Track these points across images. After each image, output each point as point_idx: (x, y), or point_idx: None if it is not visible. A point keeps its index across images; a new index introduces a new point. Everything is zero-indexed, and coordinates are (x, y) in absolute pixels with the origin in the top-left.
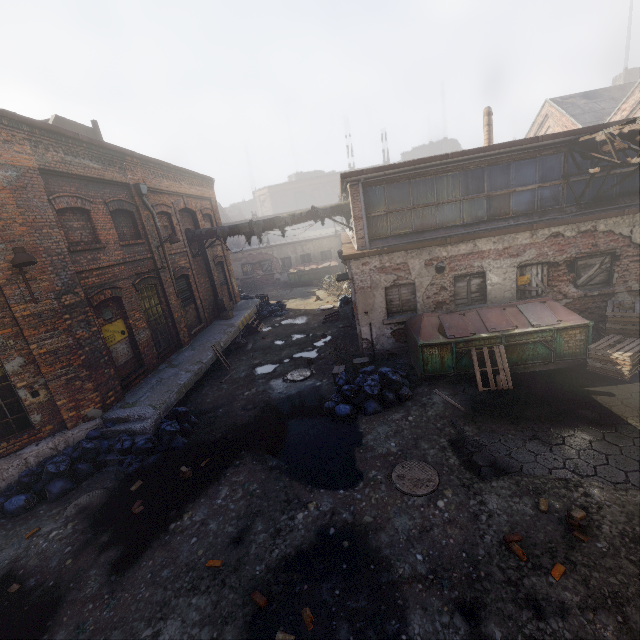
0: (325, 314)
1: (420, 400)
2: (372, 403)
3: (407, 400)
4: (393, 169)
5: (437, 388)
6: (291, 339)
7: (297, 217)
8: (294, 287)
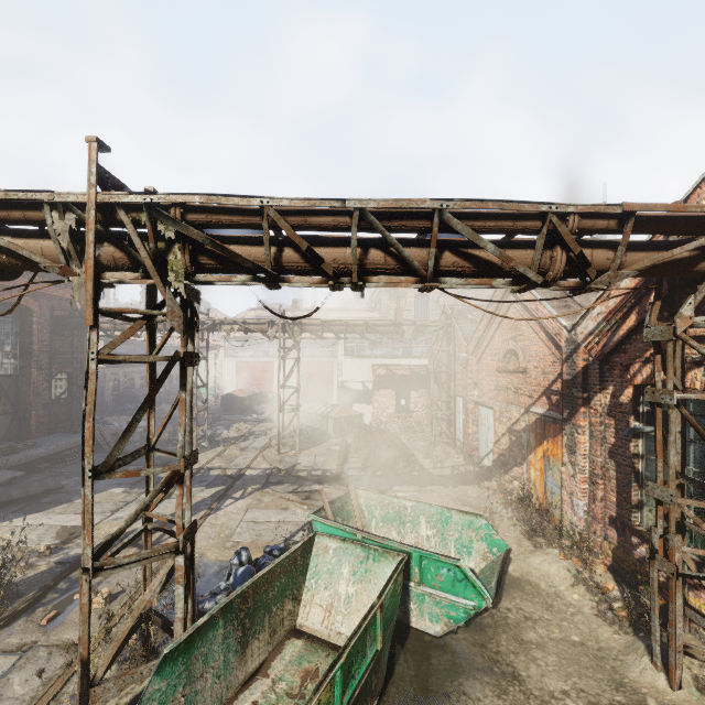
0: None
1: None
2: None
3: None
4: None
5: None
6: None
7: None
8: None
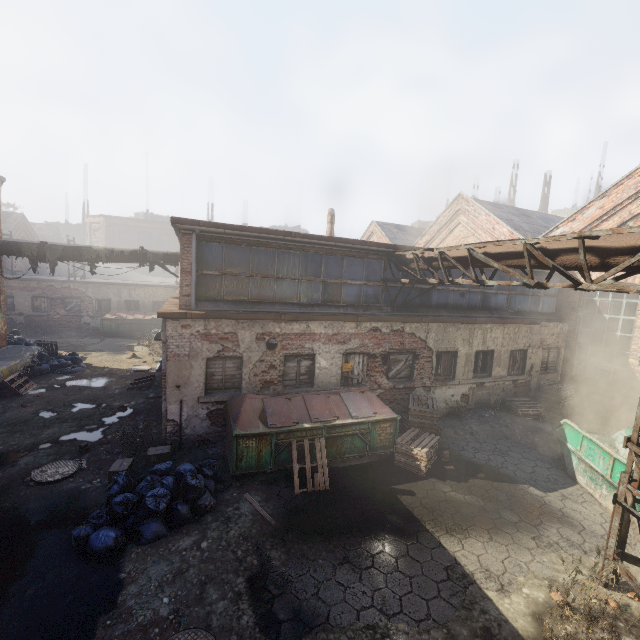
0: (136, 377)
1: (224, 511)
2: (153, 524)
3: (207, 512)
4: (235, 230)
5: (249, 491)
6: (70, 410)
7: (117, 254)
8: (108, 336)
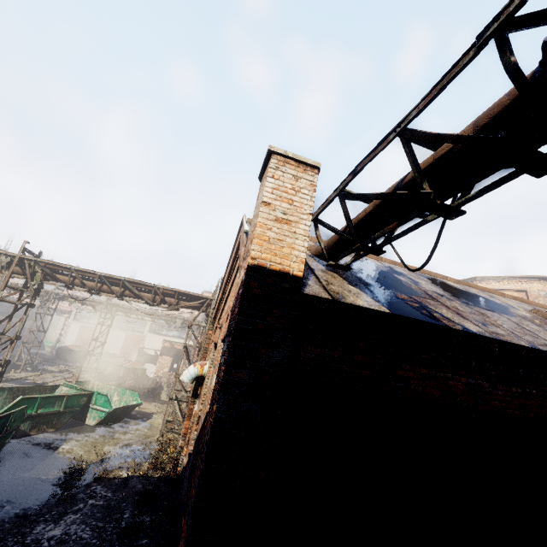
0: None
1: None
2: None
3: None
4: None
5: None
6: None
7: None
8: None
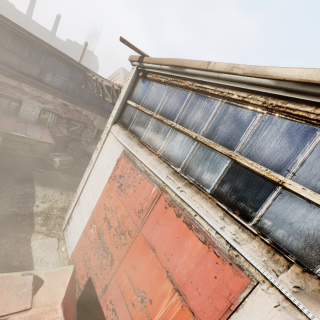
0: None
1: None
2: None
3: None
4: None
5: None
6: None
7: None
8: None
